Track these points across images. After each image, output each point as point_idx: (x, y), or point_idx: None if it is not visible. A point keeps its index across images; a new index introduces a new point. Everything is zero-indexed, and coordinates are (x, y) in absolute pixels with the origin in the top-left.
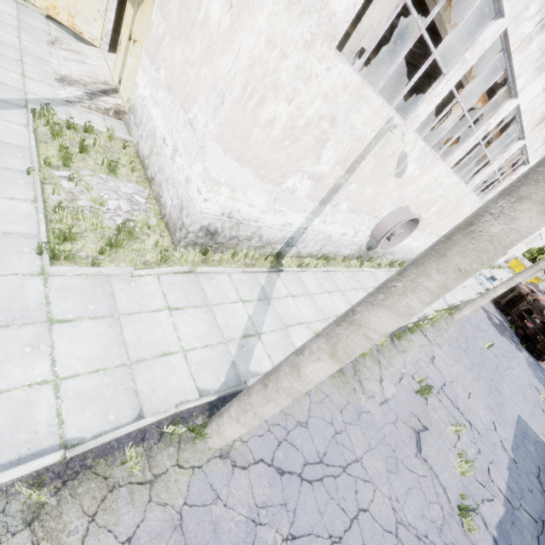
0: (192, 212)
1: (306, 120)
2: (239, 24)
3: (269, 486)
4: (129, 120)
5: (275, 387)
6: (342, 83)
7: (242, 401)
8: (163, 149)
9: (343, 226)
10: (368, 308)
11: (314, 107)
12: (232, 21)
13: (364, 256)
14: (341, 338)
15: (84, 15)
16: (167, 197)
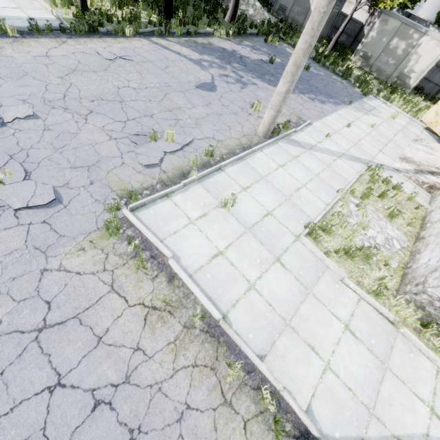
0: None
1: None
2: None
3: None
4: (438, 194)
5: None
6: None
7: None
8: None
9: None
10: None
11: None
12: None
13: None
14: None
15: None
16: (426, 255)
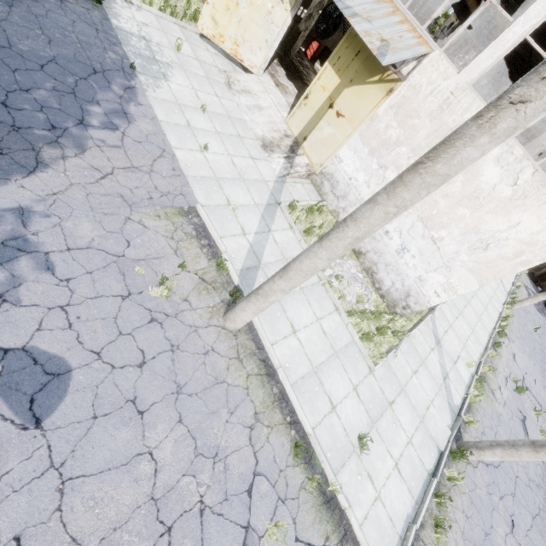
0: (424, 304)
1: None
2: (523, 205)
3: (486, 474)
4: (322, 184)
5: None
6: None
7: (508, 450)
8: (383, 238)
9: None
10: None
11: None
12: (513, 196)
13: None
14: None
15: (250, 44)
16: (385, 277)
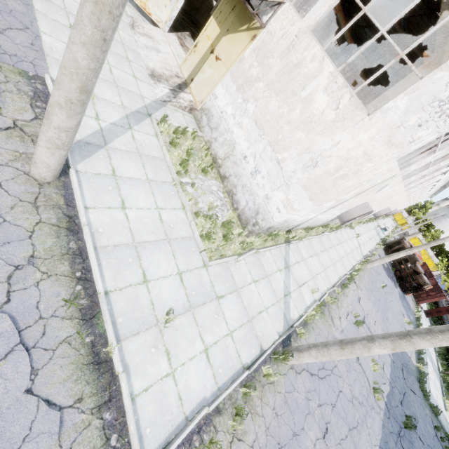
0: (269, 220)
1: (358, 183)
2: (342, 125)
3: (309, 382)
4: (201, 118)
5: (350, 351)
6: (388, 168)
7: (321, 350)
8: (242, 162)
9: (329, 215)
10: (420, 339)
11: (366, 178)
12: (335, 119)
13: (325, 224)
14: (401, 345)
15: (157, 0)
16: (242, 197)
